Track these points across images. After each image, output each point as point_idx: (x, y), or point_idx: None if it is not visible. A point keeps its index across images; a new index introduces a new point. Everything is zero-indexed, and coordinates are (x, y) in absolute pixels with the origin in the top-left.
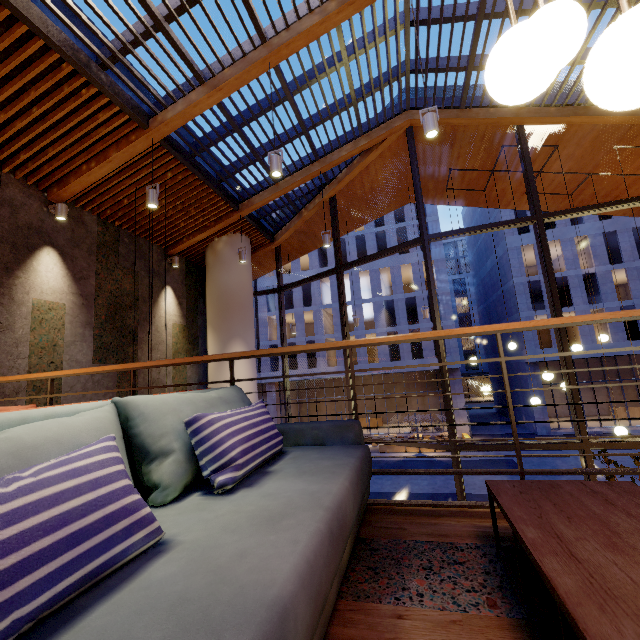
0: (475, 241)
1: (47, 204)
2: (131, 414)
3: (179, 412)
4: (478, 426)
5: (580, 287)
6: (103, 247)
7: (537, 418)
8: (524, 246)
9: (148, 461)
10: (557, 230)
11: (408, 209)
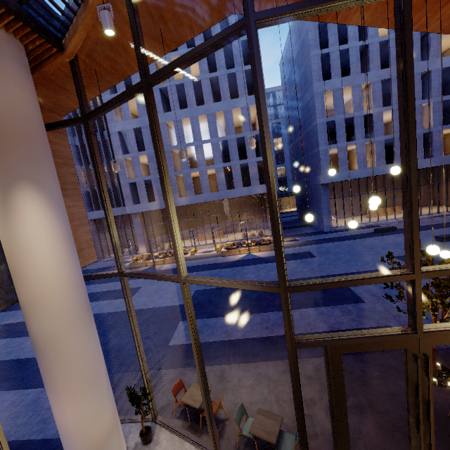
0: (289, 89)
1: None
2: None
3: None
4: (287, 230)
5: (361, 125)
6: None
7: (325, 221)
8: (326, 91)
9: None
10: (351, 77)
11: (237, 55)
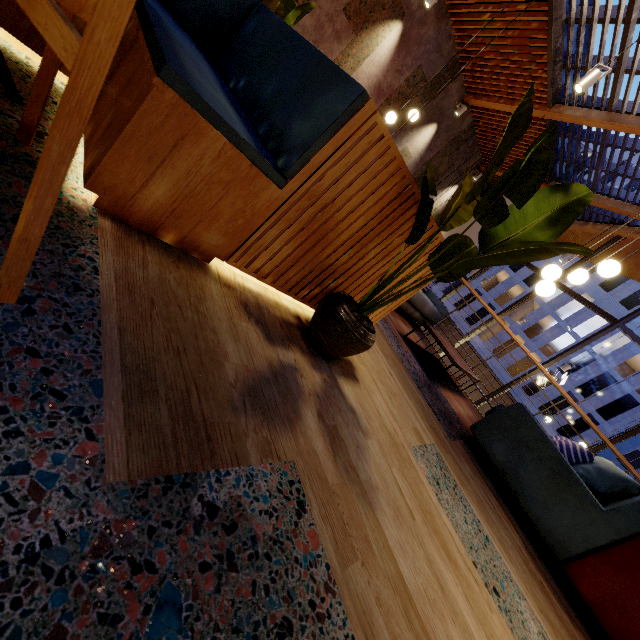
0: None
1: (460, 100)
2: None
3: None
4: None
5: None
6: (456, 140)
7: None
8: None
9: None
10: None
11: None
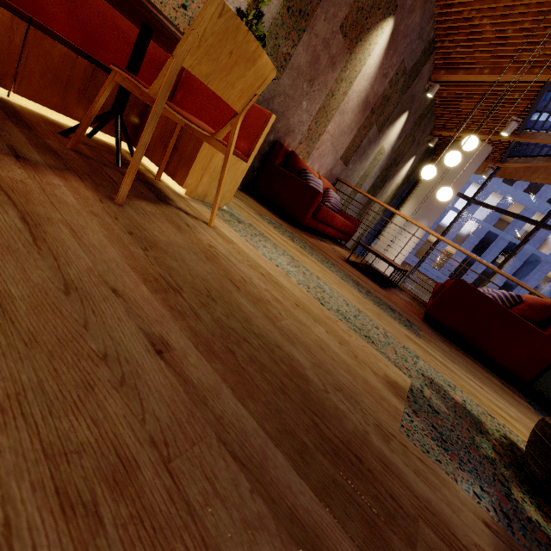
0: None
1: (428, 79)
2: None
3: None
4: None
5: None
6: (419, 118)
7: None
8: None
9: None
10: None
11: None
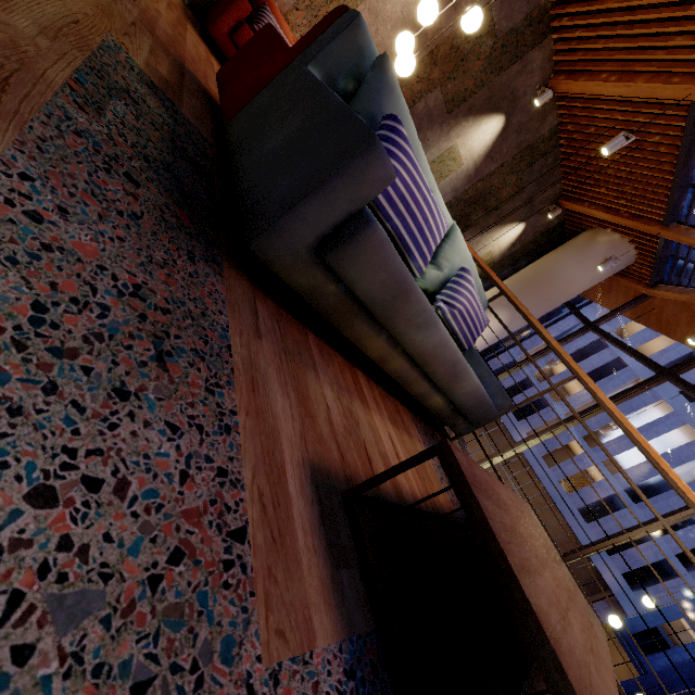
0: None
1: (543, 84)
2: (451, 236)
3: (463, 262)
4: None
5: None
6: (530, 150)
7: None
8: None
9: (431, 261)
10: None
11: None
